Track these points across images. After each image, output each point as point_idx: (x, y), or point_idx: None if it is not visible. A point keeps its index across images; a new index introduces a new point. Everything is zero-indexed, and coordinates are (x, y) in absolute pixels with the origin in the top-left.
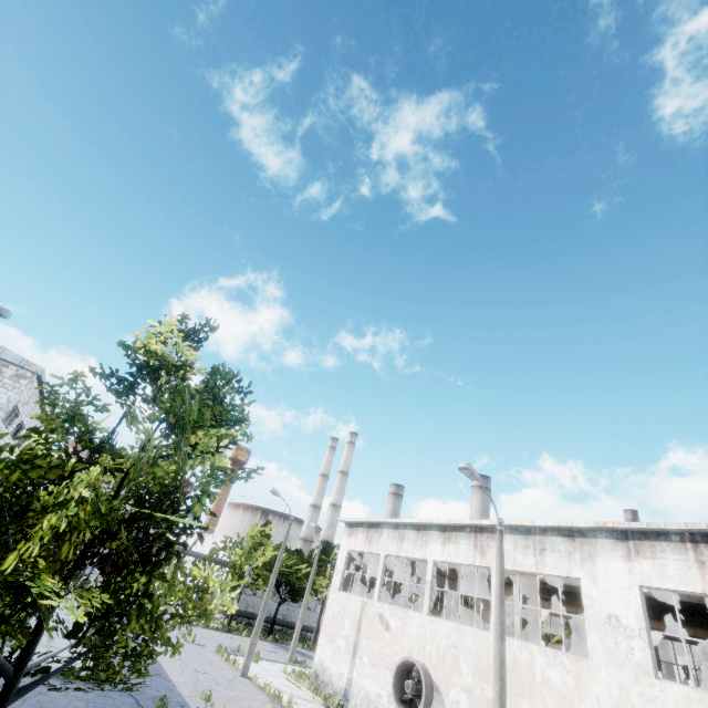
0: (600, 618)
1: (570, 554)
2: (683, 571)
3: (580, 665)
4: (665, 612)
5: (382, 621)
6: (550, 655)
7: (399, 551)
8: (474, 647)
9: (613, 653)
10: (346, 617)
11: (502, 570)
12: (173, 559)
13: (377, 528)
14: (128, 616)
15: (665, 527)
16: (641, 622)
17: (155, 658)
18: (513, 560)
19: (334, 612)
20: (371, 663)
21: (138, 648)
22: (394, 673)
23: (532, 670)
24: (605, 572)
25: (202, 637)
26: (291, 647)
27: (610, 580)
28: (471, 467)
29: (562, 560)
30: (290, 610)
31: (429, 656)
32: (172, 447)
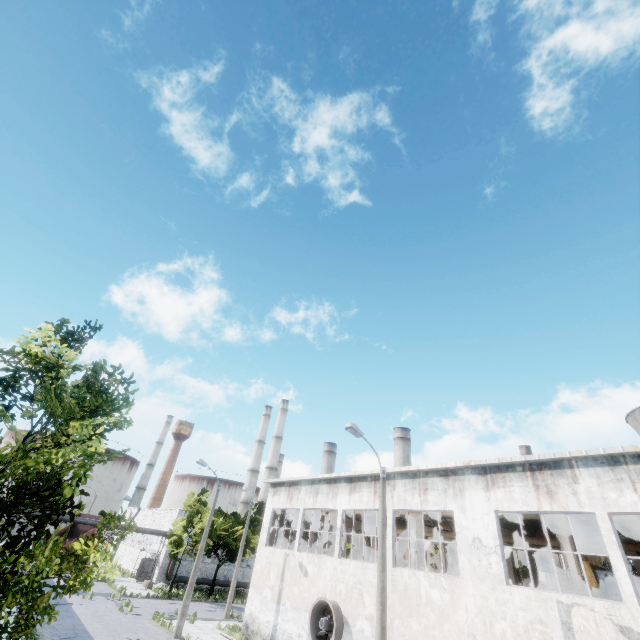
0: (467, 542)
1: (445, 491)
2: (524, 495)
3: (453, 583)
4: (539, 529)
5: (301, 568)
6: (432, 578)
7: (315, 504)
8: (374, 580)
9: (477, 569)
10: (272, 570)
11: (384, 511)
12: (52, 537)
13: (297, 485)
14: (5, 593)
15: (511, 460)
16: (496, 540)
17: (32, 627)
18: (404, 501)
19: (261, 566)
20: (292, 607)
21: (71, 626)
22: (310, 613)
23: (419, 593)
24: (471, 503)
25: (141, 607)
26: (227, 604)
27: (474, 509)
28: (355, 426)
29: (440, 496)
30: (231, 570)
31: (340, 594)
32: (51, 438)
